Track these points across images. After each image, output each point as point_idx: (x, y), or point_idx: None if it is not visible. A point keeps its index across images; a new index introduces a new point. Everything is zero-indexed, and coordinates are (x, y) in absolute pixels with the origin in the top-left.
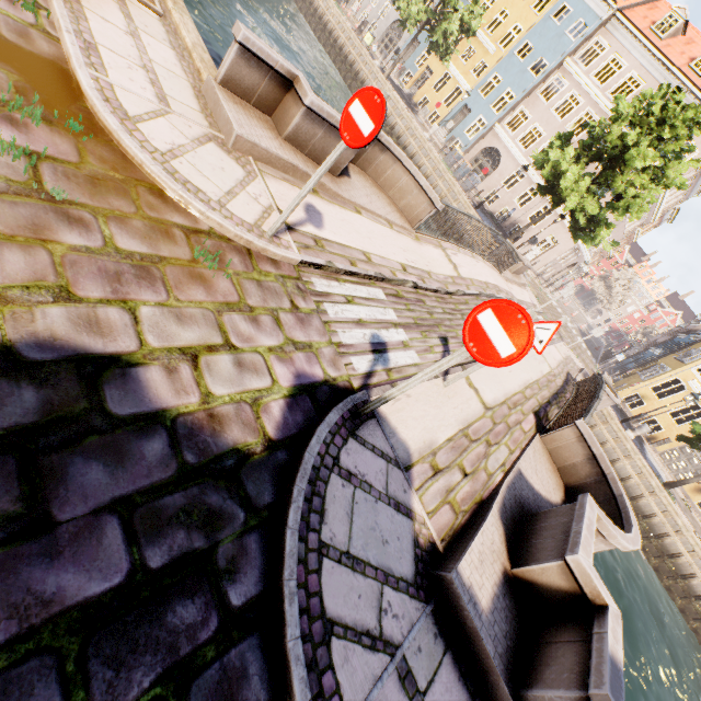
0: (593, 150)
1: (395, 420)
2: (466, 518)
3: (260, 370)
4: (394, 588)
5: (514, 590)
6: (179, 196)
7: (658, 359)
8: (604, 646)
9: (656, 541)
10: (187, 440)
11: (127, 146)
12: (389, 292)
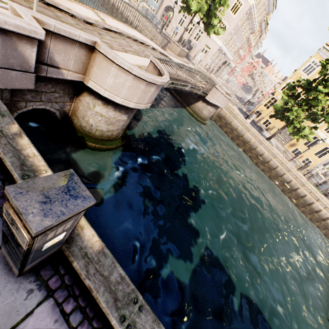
0: None
1: None
2: None
3: None
4: None
5: None
6: None
7: None
8: None
9: (267, 164)
10: None
11: None
12: None
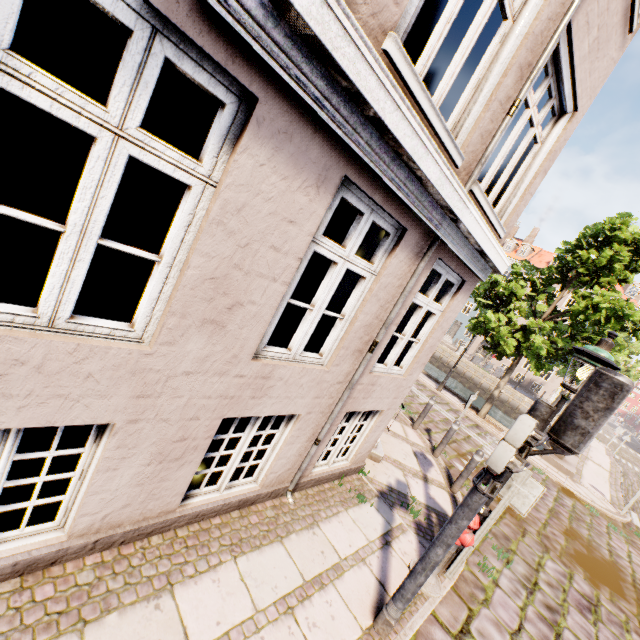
0: None
1: None
2: None
3: None
4: None
5: None
6: (611, 515)
7: None
8: None
9: None
10: None
11: (595, 506)
12: (631, 509)
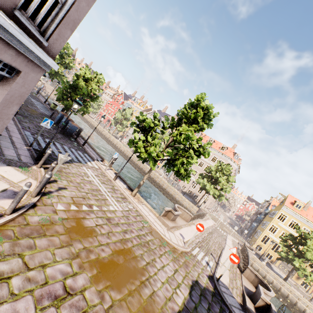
0: (209, 177)
1: (221, 279)
2: (242, 298)
3: (203, 276)
4: (241, 310)
5: (257, 309)
6: (177, 247)
7: (257, 227)
8: (272, 308)
9: (296, 307)
10: (208, 290)
11: (169, 241)
12: (198, 247)
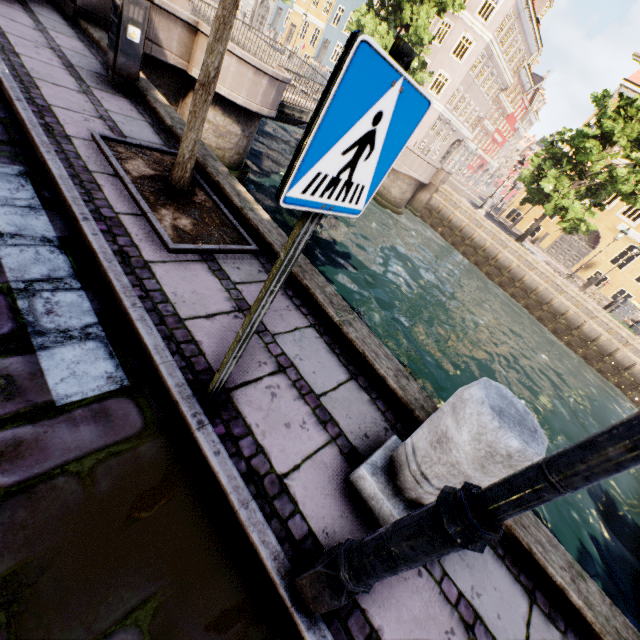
0: (387, 6)
1: None
2: None
3: None
4: None
5: None
6: None
7: None
8: None
9: (518, 283)
10: None
11: None
12: None
